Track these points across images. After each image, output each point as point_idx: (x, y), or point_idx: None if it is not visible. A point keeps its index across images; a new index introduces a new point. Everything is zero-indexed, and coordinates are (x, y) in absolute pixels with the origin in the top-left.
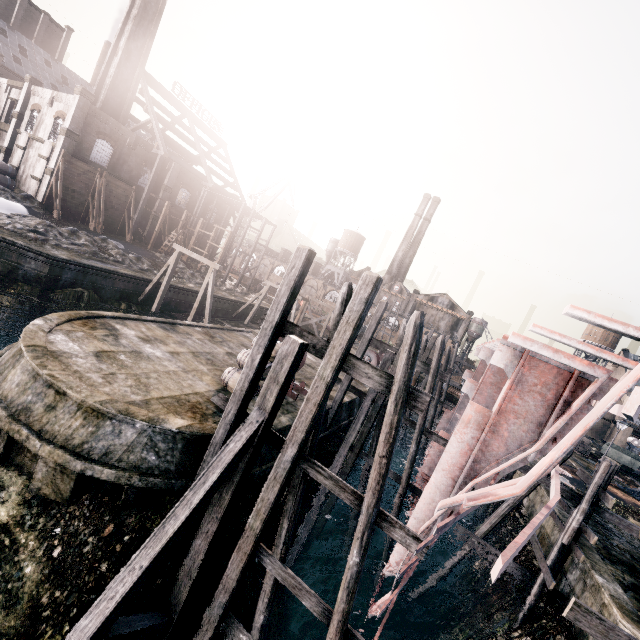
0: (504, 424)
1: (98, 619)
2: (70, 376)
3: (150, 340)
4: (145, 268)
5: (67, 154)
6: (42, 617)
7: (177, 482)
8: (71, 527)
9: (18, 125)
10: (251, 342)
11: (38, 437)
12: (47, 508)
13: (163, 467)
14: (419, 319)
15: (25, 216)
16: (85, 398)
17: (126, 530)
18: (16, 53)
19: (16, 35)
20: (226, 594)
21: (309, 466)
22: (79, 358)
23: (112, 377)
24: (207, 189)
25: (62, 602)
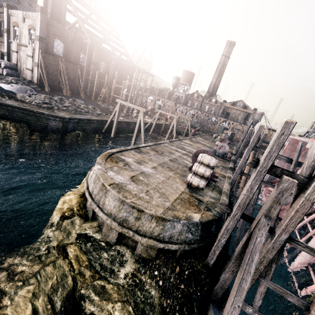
0: None
1: None
2: (139, 200)
3: (140, 162)
4: (99, 113)
5: (42, 52)
6: (166, 312)
7: (202, 244)
8: (161, 271)
9: (8, 37)
10: (171, 149)
11: (138, 234)
12: (147, 263)
13: (194, 238)
14: None
15: (35, 94)
16: (155, 213)
17: (185, 269)
18: None
19: None
20: None
21: (290, 241)
22: (129, 185)
23: (149, 193)
24: (114, 60)
25: (171, 304)
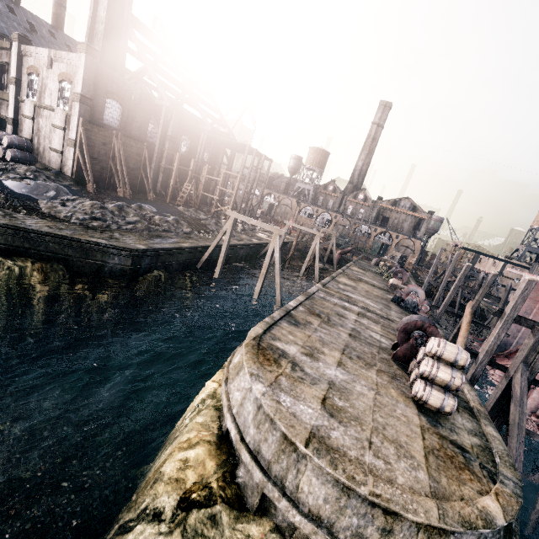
0: None
1: None
2: (379, 482)
3: (311, 353)
4: (187, 231)
5: (85, 122)
6: None
7: None
8: None
9: (17, 92)
10: (335, 306)
11: None
12: None
13: None
14: None
15: (73, 200)
16: (428, 520)
17: None
18: None
19: None
20: None
21: None
22: (331, 431)
23: (376, 449)
24: (205, 133)
25: None
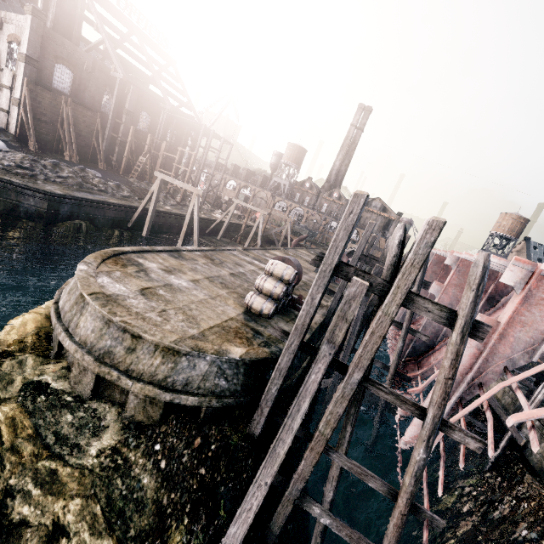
0: (510, 332)
1: (243, 526)
2: (138, 320)
3: (171, 271)
4: (126, 195)
5: (30, 82)
6: (166, 514)
7: (244, 399)
8: (168, 444)
9: None
10: (241, 260)
11: (127, 376)
12: (144, 430)
13: (232, 389)
14: (488, 261)
15: (6, 151)
16: (161, 340)
17: (211, 441)
18: None
19: None
20: (302, 481)
21: (370, 384)
22: (131, 299)
23: (165, 314)
24: (166, 111)
25: (178, 501)
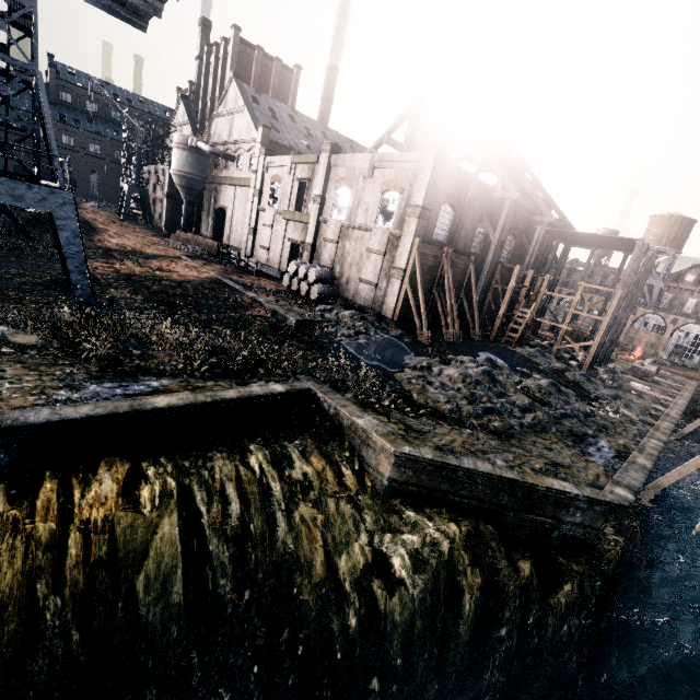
0: None
1: None
2: None
3: None
4: (586, 410)
5: (420, 243)
6: None
7: None
8: None
9: (320, 212)
10: None
11: None
12: None
13: None
14: None
15: (428, 367)
16: None
17: None
18: (270, 119)
19: (263, 98)
20: None
21: None
22: None
23: None
24: (543, 226)
25: None
